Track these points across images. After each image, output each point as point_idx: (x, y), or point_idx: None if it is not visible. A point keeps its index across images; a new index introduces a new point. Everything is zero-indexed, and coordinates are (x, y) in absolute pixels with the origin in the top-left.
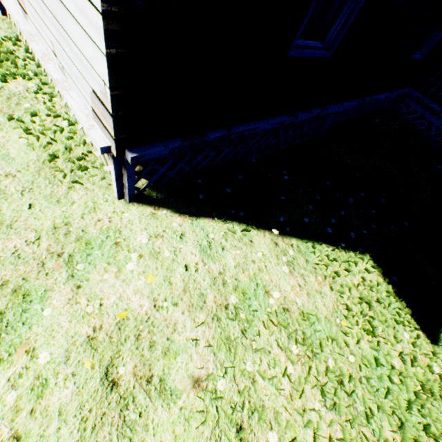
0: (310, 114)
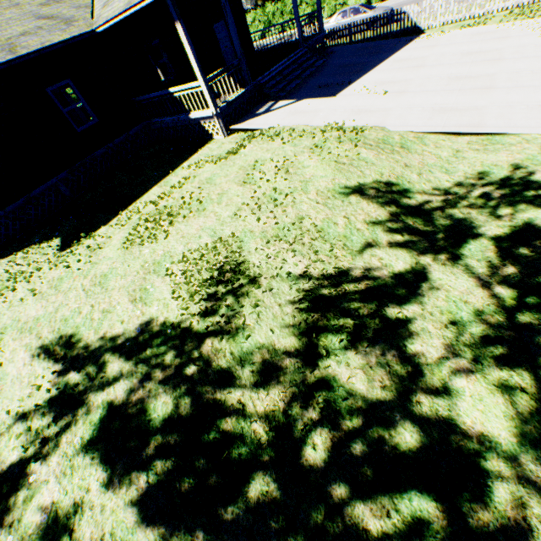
0: (17, 202)
